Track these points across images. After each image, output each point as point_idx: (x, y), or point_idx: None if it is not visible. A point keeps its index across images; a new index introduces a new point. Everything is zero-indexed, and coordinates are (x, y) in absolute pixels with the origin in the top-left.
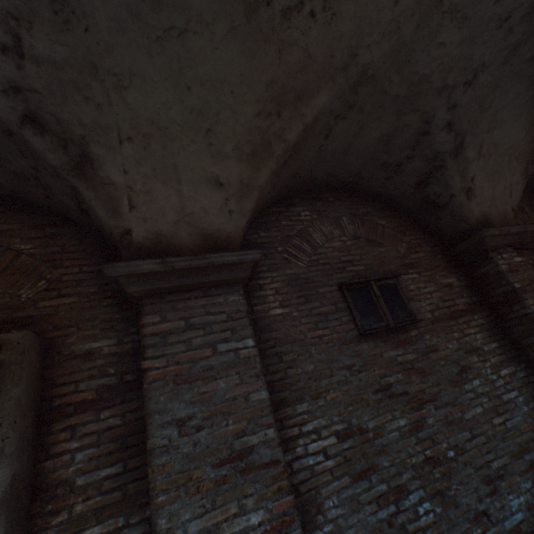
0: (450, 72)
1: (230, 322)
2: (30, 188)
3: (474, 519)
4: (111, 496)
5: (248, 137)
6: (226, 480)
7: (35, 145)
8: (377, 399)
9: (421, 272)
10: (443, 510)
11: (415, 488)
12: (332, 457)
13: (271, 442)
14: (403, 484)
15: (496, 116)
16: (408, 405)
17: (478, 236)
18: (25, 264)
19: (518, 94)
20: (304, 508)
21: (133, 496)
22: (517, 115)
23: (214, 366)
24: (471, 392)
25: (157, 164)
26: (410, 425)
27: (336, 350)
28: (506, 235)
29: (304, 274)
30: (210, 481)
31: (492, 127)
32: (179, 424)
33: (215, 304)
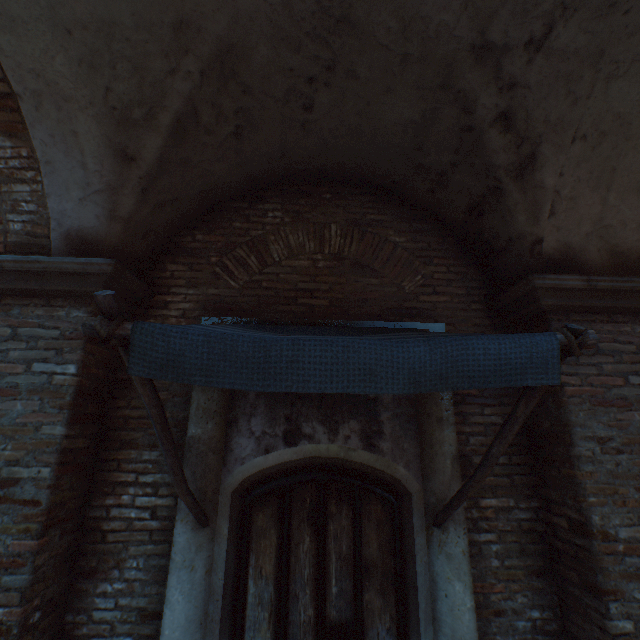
0: None
1: (639, 355)
2: (418, 181)
3: None
4: (501, 480)
5: None
6: None
7: (491, 144)
8: None
9: None
10: None
11: None
12: None
13: None
14: None
15: None
16: None
17: None
18: (401, 257)
19: None
20: None
21: (518, 486)
22: None
23: (626, 397)
24: None
25: (595, 167)
26: None
27: None
28: None
29: None
30: (634, 501)
31: None
32: (599, 442)
33: (621, 332)
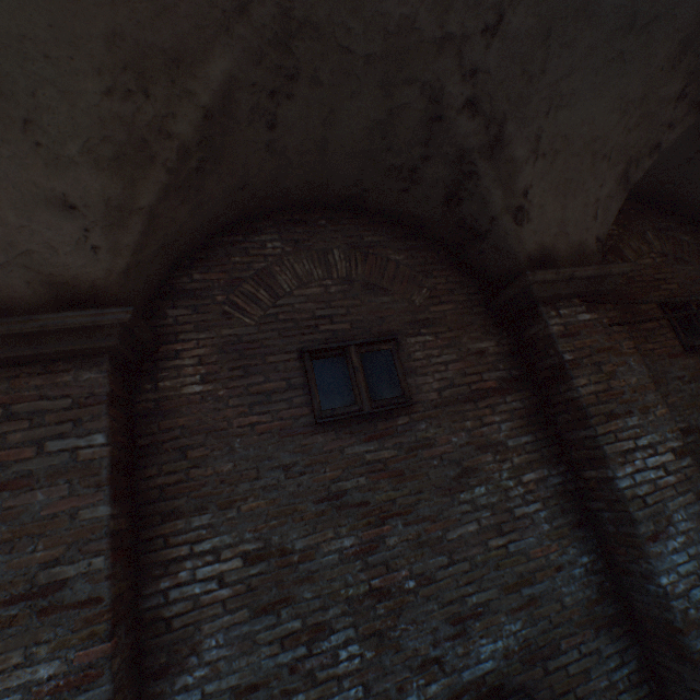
0: (451, 10)
1: (76, 410)
2: None
3: (419, 667)
4: None
5: (103, 131)
6: (15, 622)
7: None
8: (319, 510)
9: (441, 333)
10: (377, 655)
11: (342, 627)
12: (230, 585)
13: (96, 575)
14: (327, 621)
15: (559, 87)
16: (364, 520)
17: (522, 282)
18: None
19: (594, 48)
20: (174, 647)
21: None
22: (600, 85)
23: (34, 472)
24: (467, 504)
25: None
26: (359, 545)
27: (274, 443)
28: (570, 281)
29: (249, 336)
30: None
31: (555, 106)
32: None
33: (59, 384)
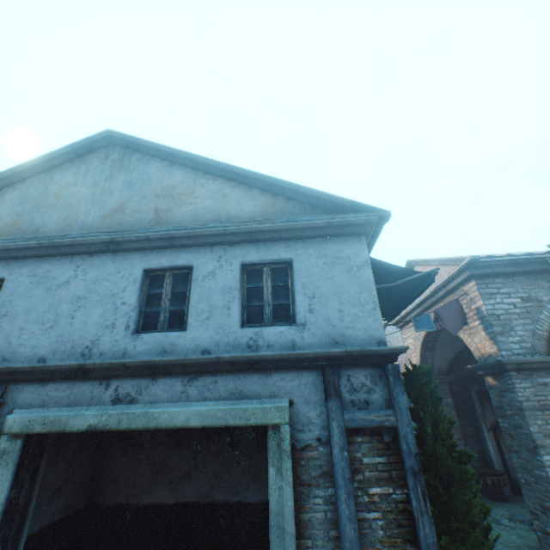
0: None
1: None
2: None
3: None
4: None
5: None
6: None
7: None
8: None
9: None
10: None
11: None
12: None
13: None
14: None
15: None
16: None
17: None
18: None
19: None
20: None
21: None
22: None
23: None
24: None
25: None
26: None
27: None
28: None
29: None
30: None
31: None
32: None
33: None
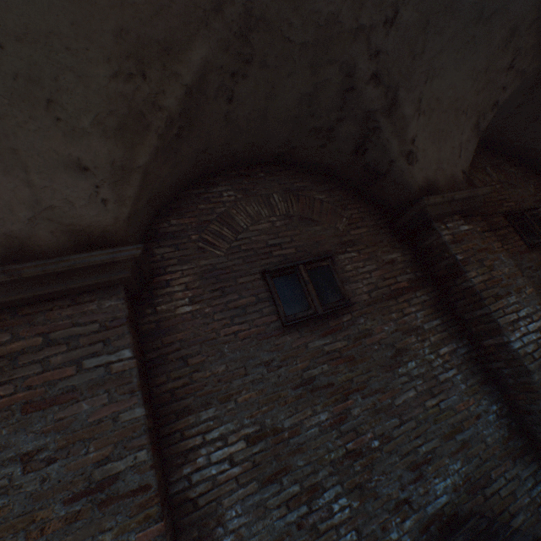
0: (363, 8)
1: (103, 332)
2: None
3: (394, 508)
4: None
5: (109, 107)
6: (80, 516)
7: None
8: (297, 394)
9: (362, 249)
10: (361, 503)
11: (331, 485)
12: (239, 464)
13: (142, 466)
14: (318, 482)
15: (433, 63)
16: (332, 398)
17: (419, 206)
18: None
19: (456, 34)
20: (202, 522)
21: None
22: (459, 60)
23: (76, 387)
24: (404, 376)
25: None
26: (332, 418)
27: (254, 345)
28: (451, 202)
29: (221, 264)
30: (59, 521)
31: (430, 76)
32: (25, 459)
33: (86, 312)
